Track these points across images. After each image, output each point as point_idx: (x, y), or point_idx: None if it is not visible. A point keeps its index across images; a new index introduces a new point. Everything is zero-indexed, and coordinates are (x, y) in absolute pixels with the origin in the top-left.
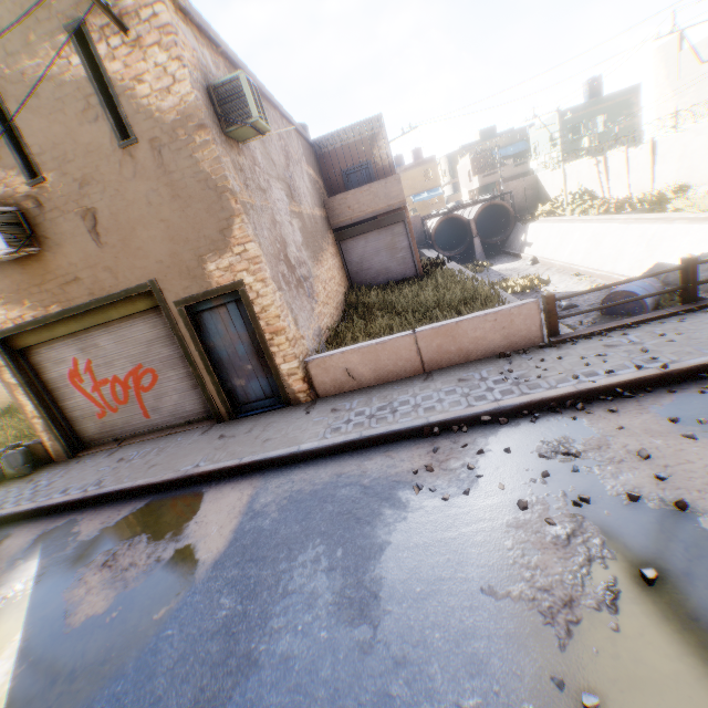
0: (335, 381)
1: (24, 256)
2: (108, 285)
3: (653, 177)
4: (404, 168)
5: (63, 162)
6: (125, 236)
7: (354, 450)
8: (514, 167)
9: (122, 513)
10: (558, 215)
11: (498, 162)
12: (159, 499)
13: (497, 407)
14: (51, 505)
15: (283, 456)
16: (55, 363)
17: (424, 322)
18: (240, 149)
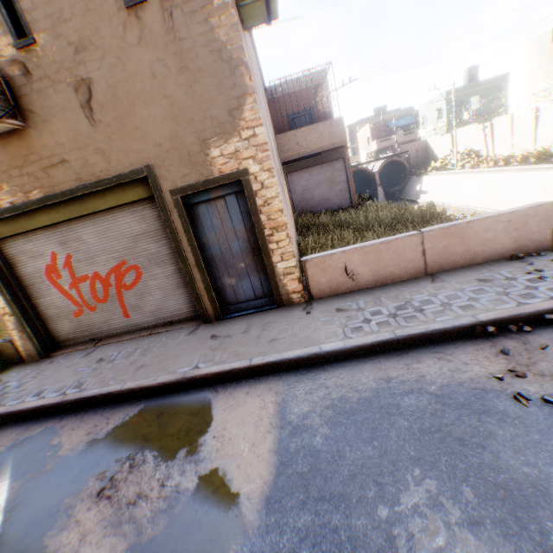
0: (332, 281)
1: (5, 132)
2: (98, 170)
3: (535, 138)
4: None
5: (57, 21)
6: (122, 113)
7: (388, 352)
8: (405, 135)
9: (111, 422)
10: (448, 169)
11: (394, 129)
12: (155, 405)
13: None
14: (22, 409)
15: (304, 357)
16: (31, 257)
17: (390, 235)
18: (244, 38)
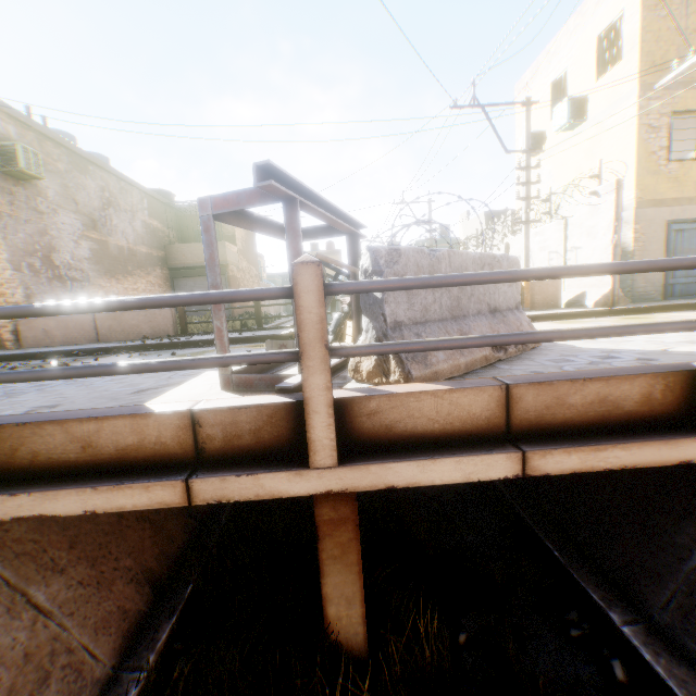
0: (38, 337)
1: None
2: None
3: None
4: (315, 253)
5: None
6: None
7: None
8: None
9: None
10: None
11: None
12: None
13: (86, 348)
14: None
15: None
16: None
17: None
18: (22, 183)
